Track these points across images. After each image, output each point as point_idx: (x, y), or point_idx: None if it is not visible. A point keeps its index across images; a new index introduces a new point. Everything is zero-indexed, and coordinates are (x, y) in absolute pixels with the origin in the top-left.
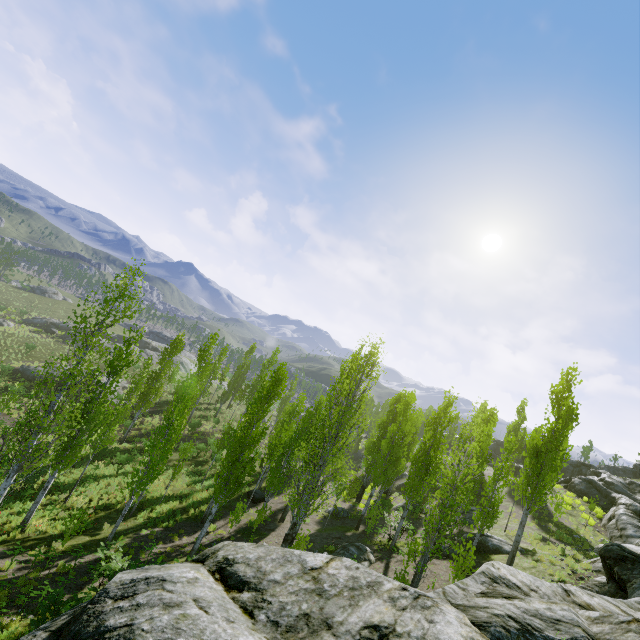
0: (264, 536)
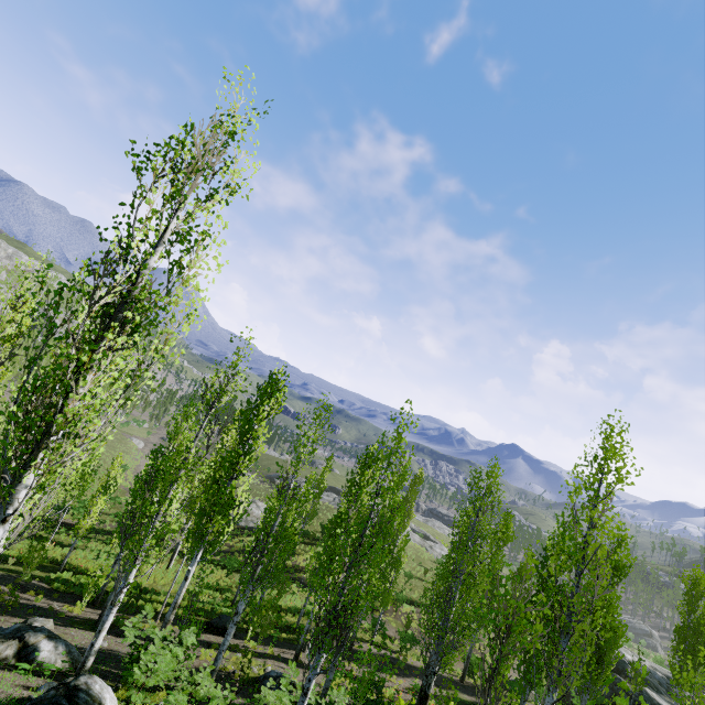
0: (90, 630)
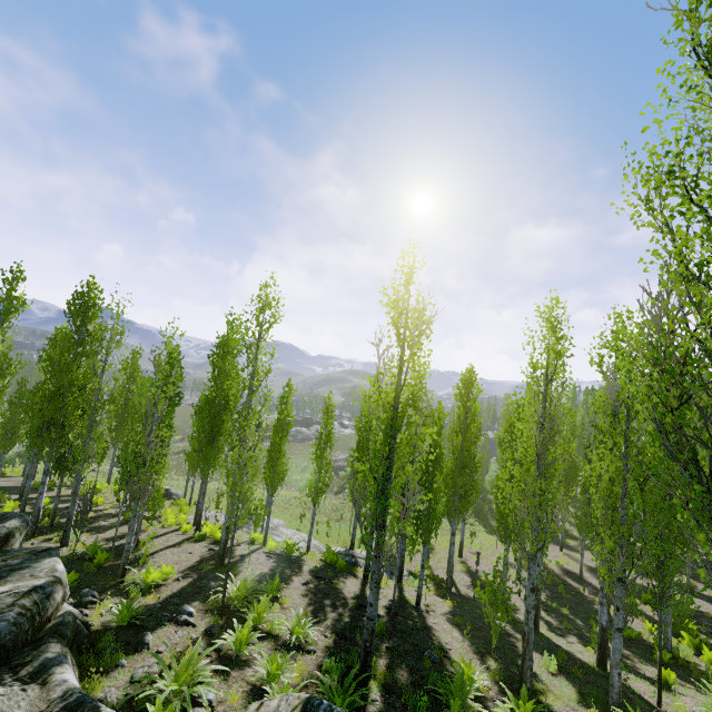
0: None
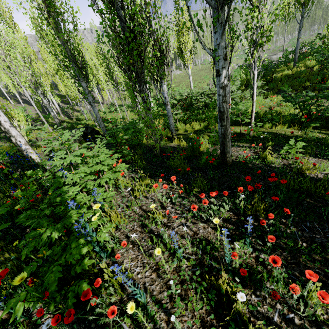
0: None
